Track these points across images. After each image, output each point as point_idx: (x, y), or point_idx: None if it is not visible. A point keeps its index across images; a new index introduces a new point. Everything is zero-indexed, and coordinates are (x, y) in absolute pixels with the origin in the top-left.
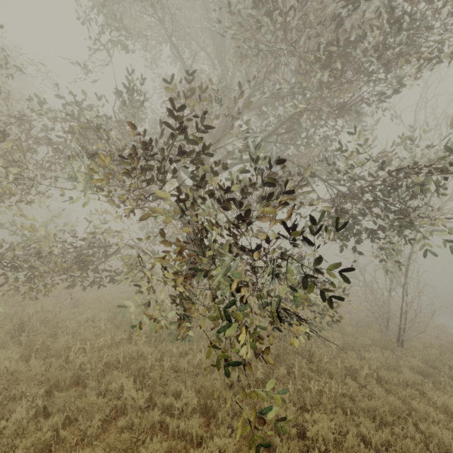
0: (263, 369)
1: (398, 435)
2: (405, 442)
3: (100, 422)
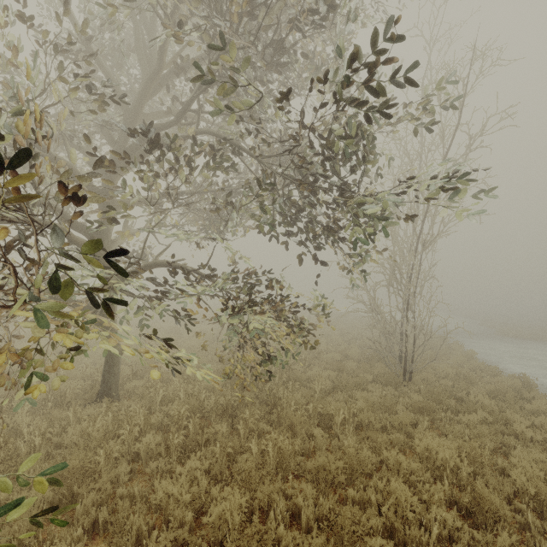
0: (195, 429)
1: (351, 499)
2: (343, 512)
3: None
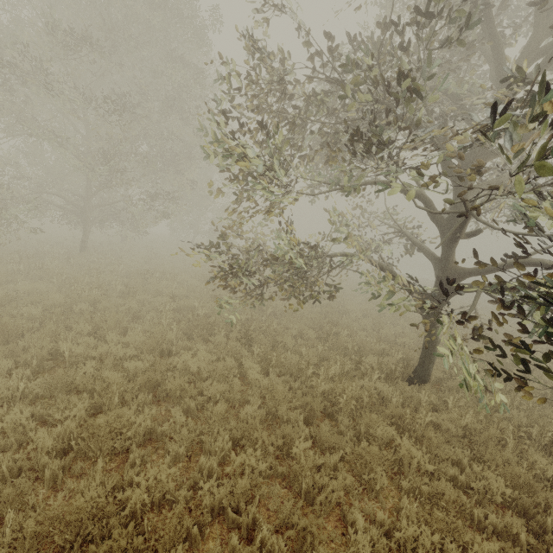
0: None
1: None
2: None
3: (386, 479)
